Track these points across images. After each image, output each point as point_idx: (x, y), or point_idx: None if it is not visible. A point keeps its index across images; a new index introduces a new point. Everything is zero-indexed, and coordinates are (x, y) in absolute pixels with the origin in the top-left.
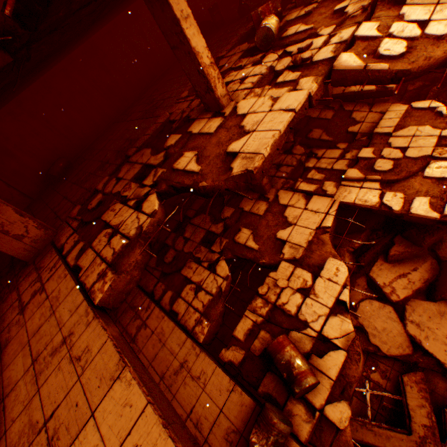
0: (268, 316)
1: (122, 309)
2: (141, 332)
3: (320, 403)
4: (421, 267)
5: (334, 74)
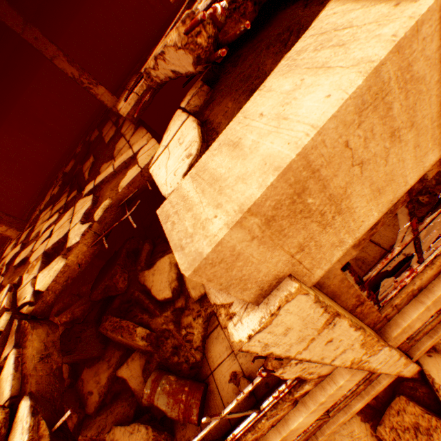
0: None
1: None
2: None
3: None
4: None
5: None
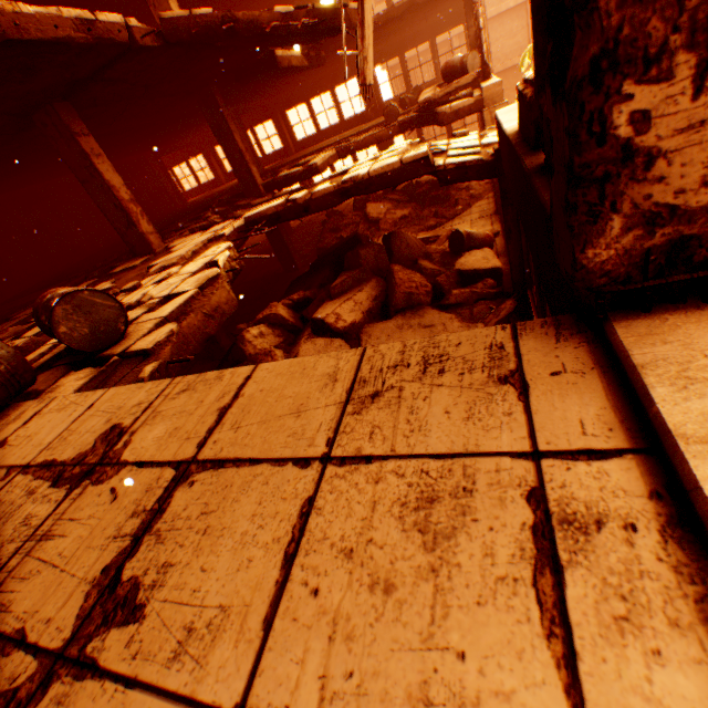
0: None
1: None
2: None
3: (127, 347)
4: (367, 286)
5: (165, 25)
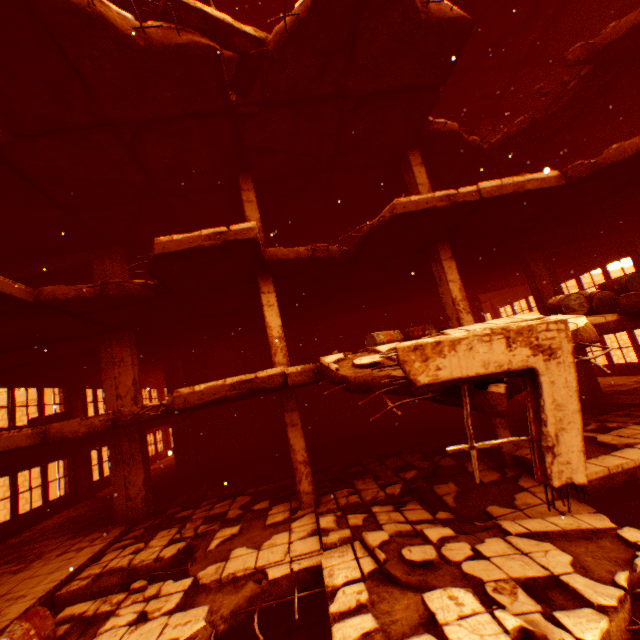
0: (97, 618)
1: (104, 528)
2: (73, 551)
3: None
4: None
5: (320, 365)
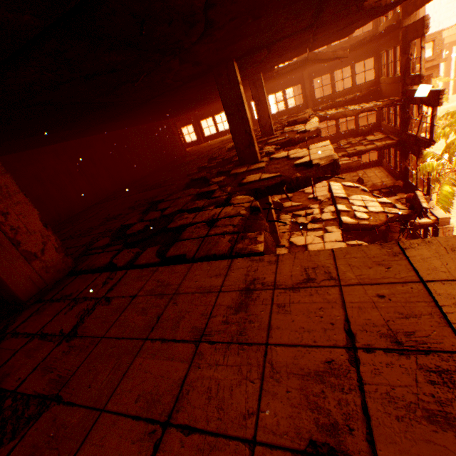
0: None
1: None
2: None
3: None
4: None
5: (343, 225)
